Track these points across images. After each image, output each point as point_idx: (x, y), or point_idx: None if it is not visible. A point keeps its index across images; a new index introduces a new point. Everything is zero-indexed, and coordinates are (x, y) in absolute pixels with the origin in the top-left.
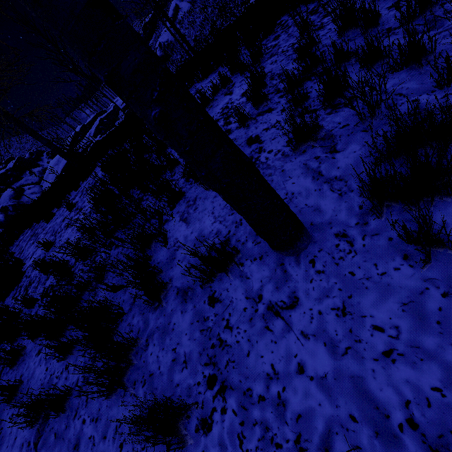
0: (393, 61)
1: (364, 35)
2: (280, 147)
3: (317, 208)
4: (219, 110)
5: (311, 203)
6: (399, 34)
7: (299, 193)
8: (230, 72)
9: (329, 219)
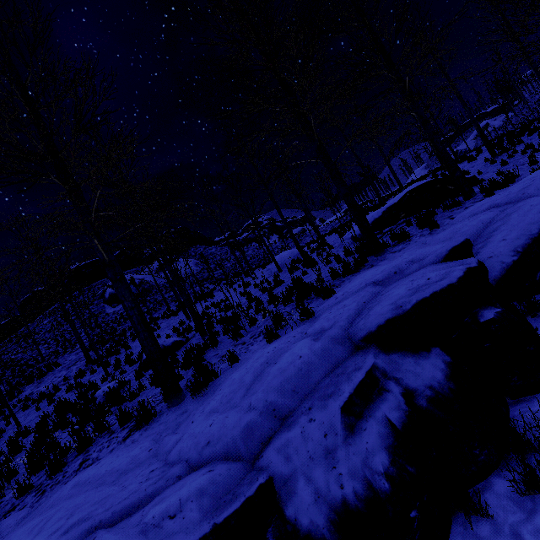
0: None
1: None
2: None
3: None
4: None
5: None
6: None
7: None
8: None
9: None
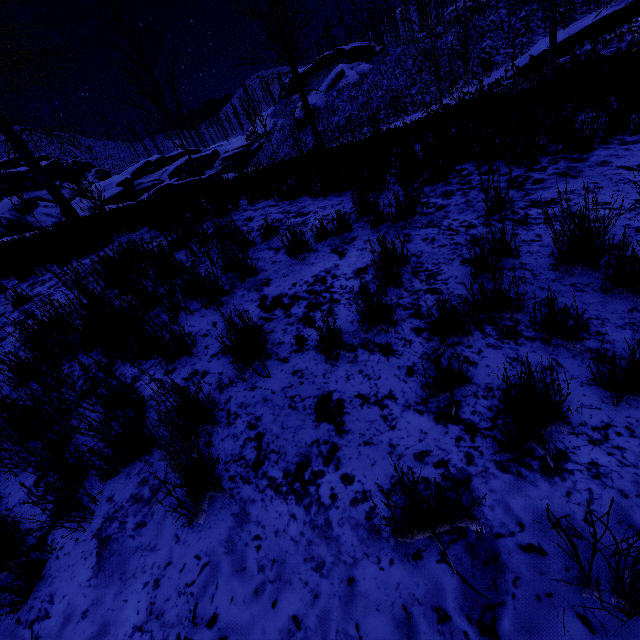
0: None
1: (605, 294)
2: (371, 487)
3: None
4: (310, 277)
5: None
6: None
7: None
8: (357, 215)
9: None
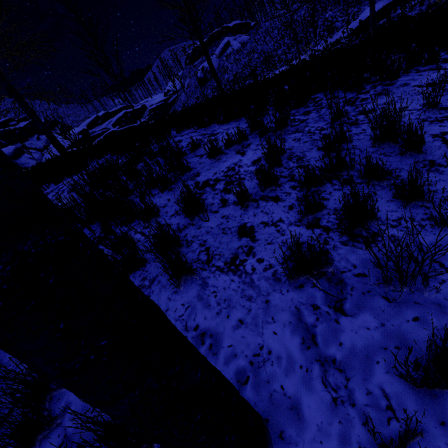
0: (439, 215)
1: (401, 156)
2: (274, 262)
3: (296, 406)
4: (224, 168)
5: (289, 388)
6: (444, 175)
7: (278, 356)
8: (250, 130)
9: (309, 445)
